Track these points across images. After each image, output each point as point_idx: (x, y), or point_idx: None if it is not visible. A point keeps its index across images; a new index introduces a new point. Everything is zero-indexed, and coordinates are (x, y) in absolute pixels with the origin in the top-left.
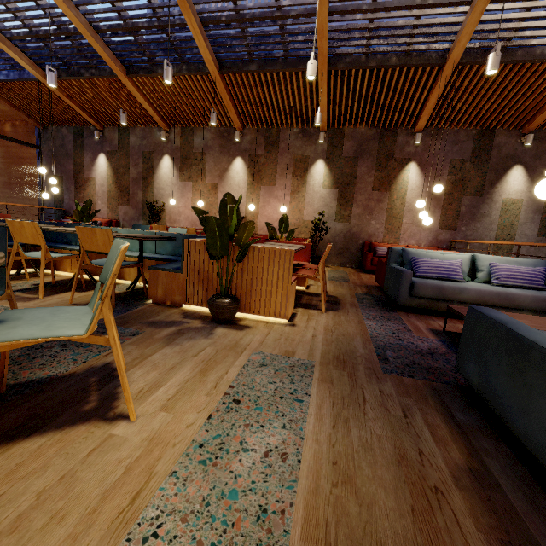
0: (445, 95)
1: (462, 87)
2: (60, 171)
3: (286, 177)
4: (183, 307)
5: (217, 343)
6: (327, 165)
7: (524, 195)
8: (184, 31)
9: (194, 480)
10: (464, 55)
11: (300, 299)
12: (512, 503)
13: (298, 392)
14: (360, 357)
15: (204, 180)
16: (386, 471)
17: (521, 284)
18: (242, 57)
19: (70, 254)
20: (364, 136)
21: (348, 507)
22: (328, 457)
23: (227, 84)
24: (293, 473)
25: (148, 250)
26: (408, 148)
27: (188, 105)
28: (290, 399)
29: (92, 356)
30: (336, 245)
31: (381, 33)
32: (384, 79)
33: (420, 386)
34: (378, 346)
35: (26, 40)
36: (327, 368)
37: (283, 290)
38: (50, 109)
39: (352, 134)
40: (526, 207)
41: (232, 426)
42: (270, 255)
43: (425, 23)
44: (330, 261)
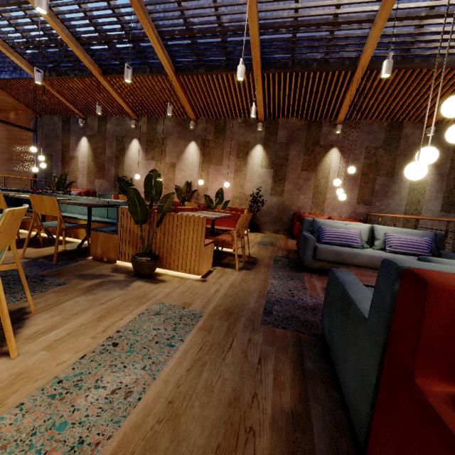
0: (360, 94)
1: (372, 88)
2: (50, 150)
3: (229, 159)
4: (117, 263)
5: (128, 294)
6: (264, 149)
7: (428, 177)
8: (146, 42)
9: (35, 412)
10: (372, 62)
11: (223, 259)
12: (314, 446)
13: (174, 338)
14: (248, 309)
15: (164, 159)
16: (214, 411)
17: (410, 251)
18: (193, 62)
19: (30, 217)
20: (295, 126)
21: (160, 442)
22: (168, 396)
23: (182, 84)
24: (128, 409)
25: (102, 215)
26: (331, 136)
27: (152, 99)
28: (164, 344)
29: (13, 301)
30: (271, 215)
31: (303, 44)
32: (308, 81)
33: (287, 337)
34: (269, 301)
35: (24, 48)
36: (212, 319)
37: (197, 251)
38: (45, 101)
39: (285, 124)
40: (430, 187)
41: (98, 365)
42: (187, 221)
43: (337, 36)
44: (266, 228)
